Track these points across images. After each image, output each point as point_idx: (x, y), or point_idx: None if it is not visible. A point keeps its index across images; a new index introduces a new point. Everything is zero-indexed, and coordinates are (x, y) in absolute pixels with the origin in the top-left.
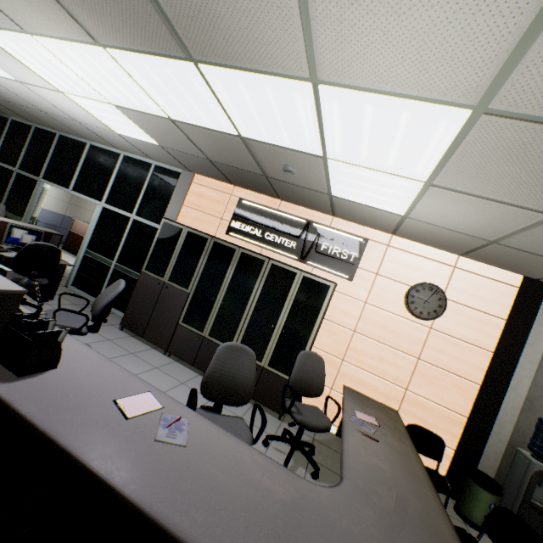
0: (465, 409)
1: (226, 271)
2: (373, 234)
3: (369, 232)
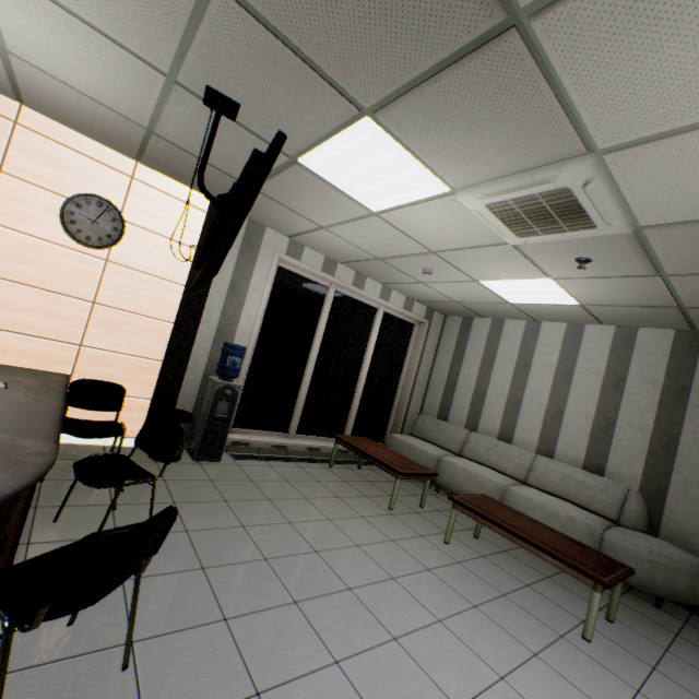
0: (160, 353)
1: None
2: None
3: None
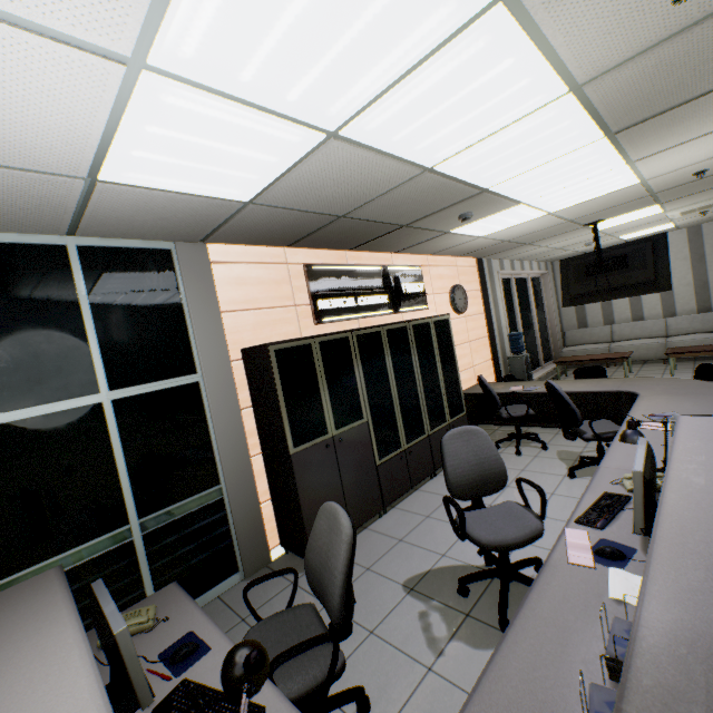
0: (489, 355)
1: (386, 363)
2: (419, 260)
3: (416, 259)
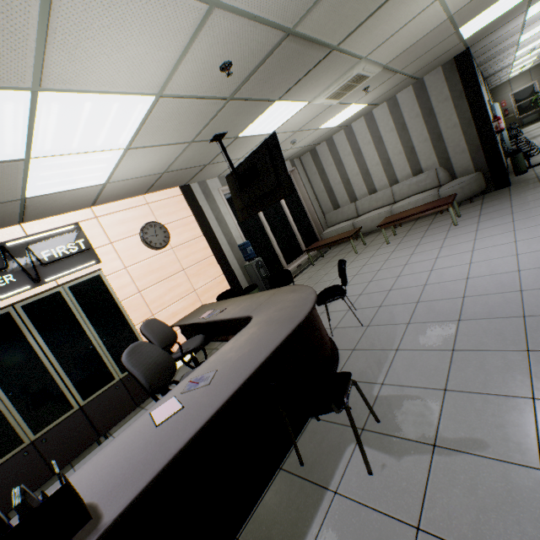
0: (220, 271)
1: None
2: (77, 216)
3: (72, 217)
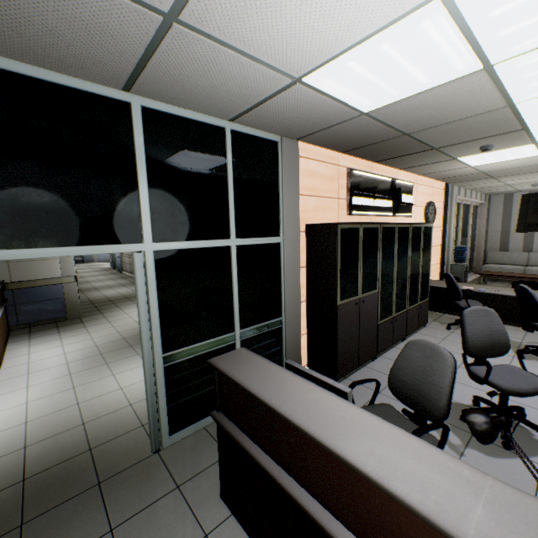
0: (439, 260)
1: (394, 252)
2: (412, 178)
3: (410, 177)
